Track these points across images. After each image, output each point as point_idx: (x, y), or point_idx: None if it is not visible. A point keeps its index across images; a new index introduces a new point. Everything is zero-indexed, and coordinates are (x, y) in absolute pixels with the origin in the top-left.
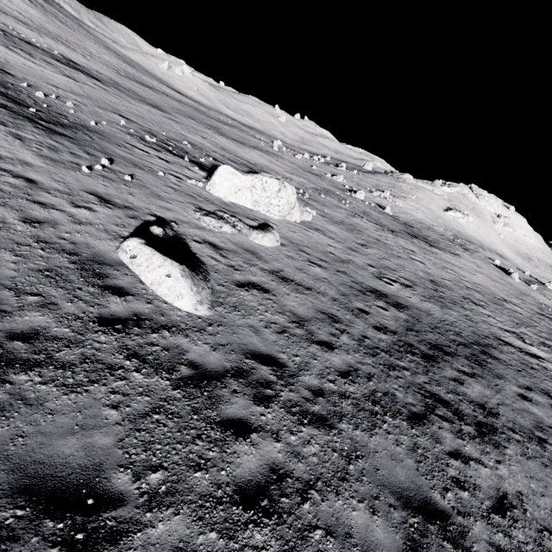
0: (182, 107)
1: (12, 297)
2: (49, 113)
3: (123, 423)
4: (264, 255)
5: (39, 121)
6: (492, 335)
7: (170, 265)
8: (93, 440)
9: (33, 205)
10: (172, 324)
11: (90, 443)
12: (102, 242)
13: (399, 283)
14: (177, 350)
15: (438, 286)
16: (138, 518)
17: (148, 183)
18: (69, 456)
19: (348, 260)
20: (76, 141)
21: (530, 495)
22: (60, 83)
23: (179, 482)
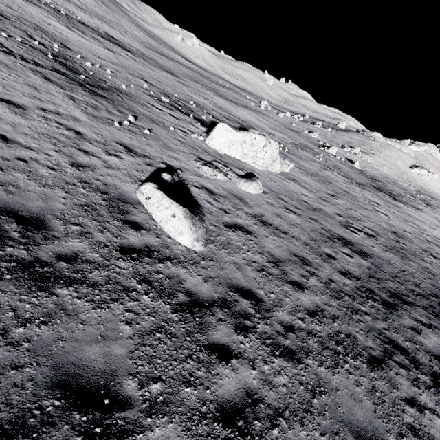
0: (190, 72)
1: (61, 226)
2: (94, 79)
3: (134, 338)
4: (249, 201)
5: (86, 85)
6: None
7: (175, 207)
8: (111, 349)
9: (79, 152)
10: (174, 256)
11: (109, 352)
12: (125, 184)
13: (364, 232)
14: (176, 279)
15: (400, 238)
16: (141, 421)
17: (162, 136)
18: (93, 361)
19: (319, 208)
20: (111, 101)
21: None
22: (103, 54)
23: (173, 394)
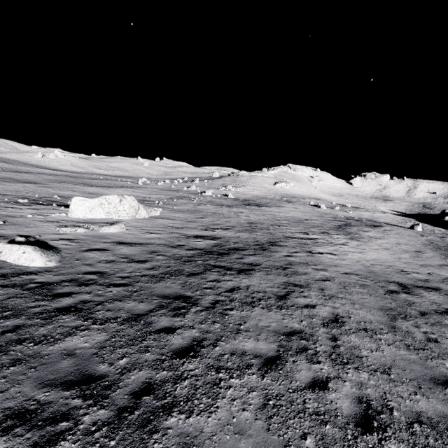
0: (56, 178)
1: None
2: None
3: None
4: (109, 236)
5: None
6: (284, 236)
7: (24, 247)
8: None
9: None
10: (28, 272)
11: None
12: None
13: (221, 229)
14: (29, 280)
15: (253, 224)
16: None
17: (18, 222)
18: None
19: (183, 227)
20: None
21: (256, 285)
22: None
23: (21, 312)
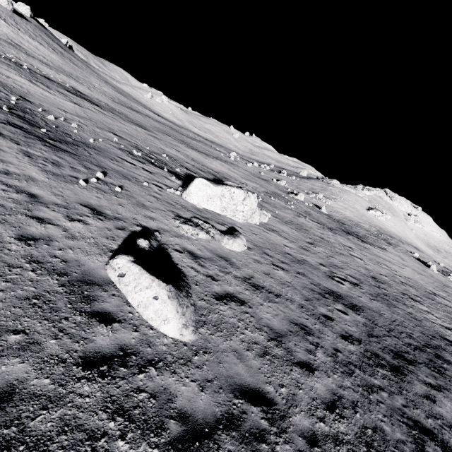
0: (161, 126)
1: None
2: (57, 132)
3: None
4: (235, 261)
5: (47, 139)
6: (437, 334)
7: (157, 286)
8: None
9: (31, 221)
10: (159, 357)
11: None
12: (92, 258)
13: (348, 281)
14: (164, 396)
15: (379, 283)
16: None
17: (135, 193)
18: None
19: (302, 259)
20: (76, 156)
21: None
22: (68, 108)
23: None
